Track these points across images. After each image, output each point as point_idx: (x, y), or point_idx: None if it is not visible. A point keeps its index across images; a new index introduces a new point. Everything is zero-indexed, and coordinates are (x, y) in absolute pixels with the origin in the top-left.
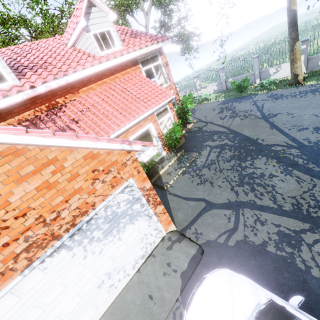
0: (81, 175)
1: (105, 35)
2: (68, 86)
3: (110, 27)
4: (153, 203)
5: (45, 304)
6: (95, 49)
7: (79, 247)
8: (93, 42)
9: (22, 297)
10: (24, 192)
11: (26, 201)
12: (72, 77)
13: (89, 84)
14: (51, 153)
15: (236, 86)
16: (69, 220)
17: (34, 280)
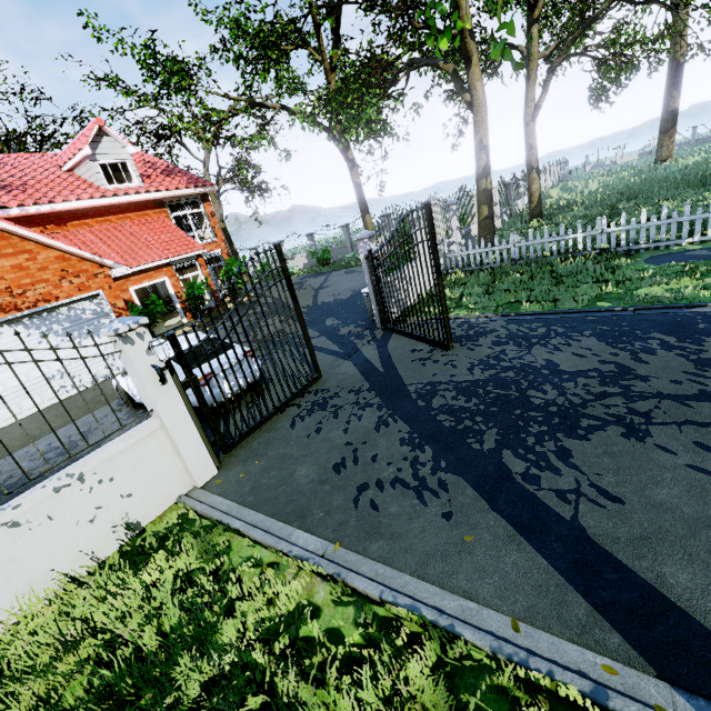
0: (51, 270)
1: (119, 167)
2: (53, 216)
3: (127, 160)
4: None
5: None
6: (101, 180)
7: (36, 330)
8: (99, 172)
9: None
10: (2, 265)
11: (2, 272)
12: (61, 206)
13: (85, 218)
14: (29, 245)
15: (318, 258)
16: (32, 301)
17: None
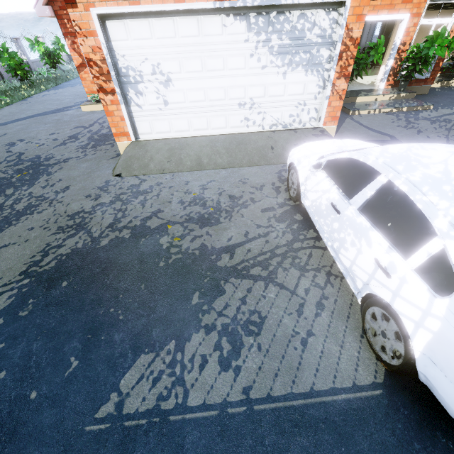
0: None
1: None
2: None
3: None
4: (342, 68)
5: (205, 66)
6: None
7: (255, 36)
8: None
9: (199, 35)
10: None
11: None
12: None
13: None
14: None
15: None
16: None
17: (213, 28)
